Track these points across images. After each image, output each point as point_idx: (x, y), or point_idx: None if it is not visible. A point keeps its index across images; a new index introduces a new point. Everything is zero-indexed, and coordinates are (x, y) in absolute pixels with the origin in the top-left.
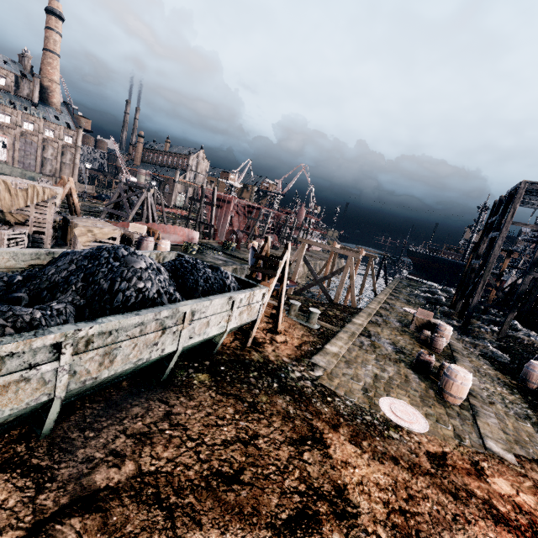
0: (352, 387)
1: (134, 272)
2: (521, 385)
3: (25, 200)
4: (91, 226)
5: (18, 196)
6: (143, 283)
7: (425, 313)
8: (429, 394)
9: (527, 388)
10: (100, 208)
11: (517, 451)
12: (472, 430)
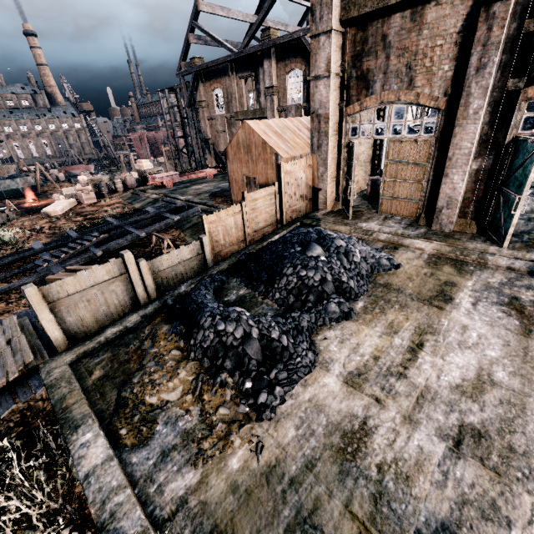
0: None
1: None
2: None
3: (3, 173)
4: None
5: (1, 172)
6: None
7: None
8: None
9: None
10: None
11: None
12: None
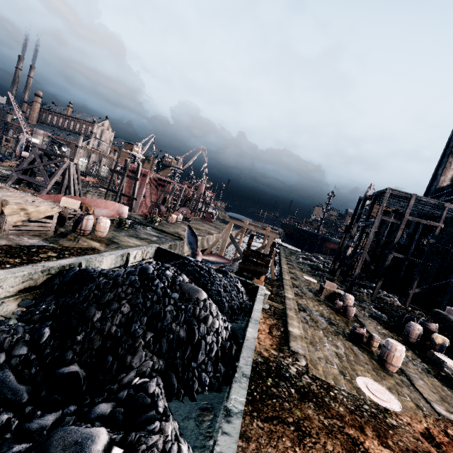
0: (333, 372)
1: (205, 308)
2: (405, 340)
3: None
4: (24, 203)
5: None
6: (217, 321)
7: (331, 285)
8: (375, 365)
9: (410, 343)
10: (1, 170)
11: (450, 409)
12: (419, 396)
